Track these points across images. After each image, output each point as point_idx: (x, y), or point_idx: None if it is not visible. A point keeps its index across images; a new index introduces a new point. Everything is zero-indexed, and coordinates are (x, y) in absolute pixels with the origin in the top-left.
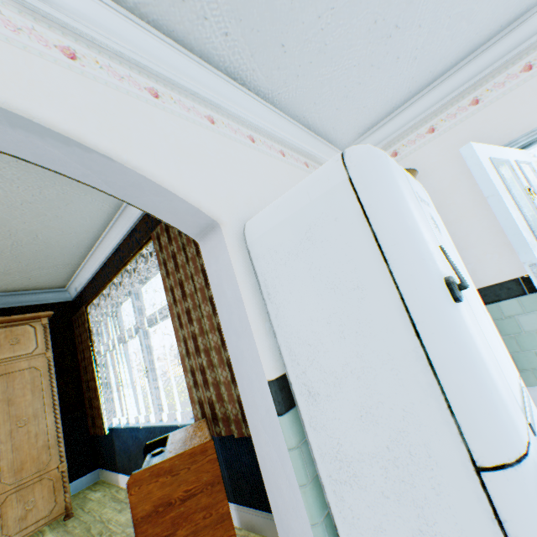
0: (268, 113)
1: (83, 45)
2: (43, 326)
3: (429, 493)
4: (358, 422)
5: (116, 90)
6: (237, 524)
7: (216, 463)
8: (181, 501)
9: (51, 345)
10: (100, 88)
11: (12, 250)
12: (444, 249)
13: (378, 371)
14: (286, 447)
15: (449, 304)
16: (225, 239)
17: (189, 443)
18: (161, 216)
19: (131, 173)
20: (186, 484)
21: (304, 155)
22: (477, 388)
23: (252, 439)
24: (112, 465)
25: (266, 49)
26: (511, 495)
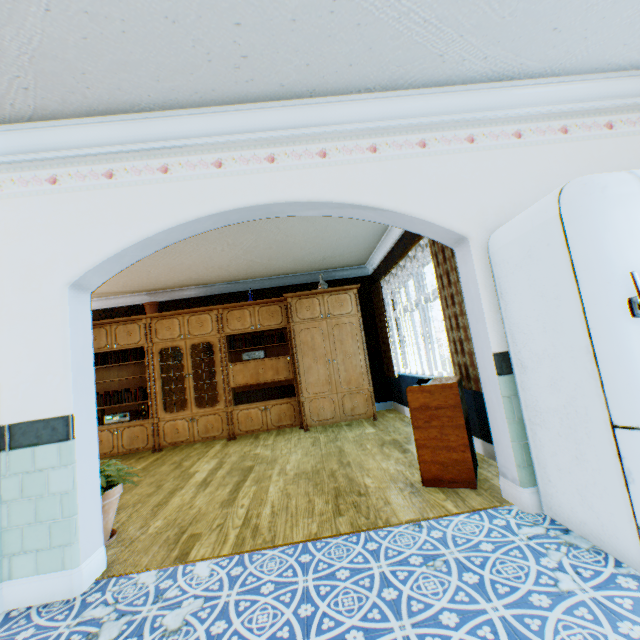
0: (546, 89)
1: (379, 136)
2: (354, 295)
3: (583, 437)
4: (548, 388)
5: (397, 160)
6: (481, 453)
7: (457, 396)
8: (434, 408)
9: (359, 309)
10: (388, 165)
11: (335, 243)
12: (633, 275)
13: (563, 357)
14: (500, 395)
15: (623, 319)
16: (470, 251)
17: (441, 382)
18: (426, 235)
19: (406, 217)
20: (437, 401)
21: (610, 111)
22: (625, 378)
23: (482, 388)
24: (399, 400)
25: (532, 43)
26: (631, 445)
